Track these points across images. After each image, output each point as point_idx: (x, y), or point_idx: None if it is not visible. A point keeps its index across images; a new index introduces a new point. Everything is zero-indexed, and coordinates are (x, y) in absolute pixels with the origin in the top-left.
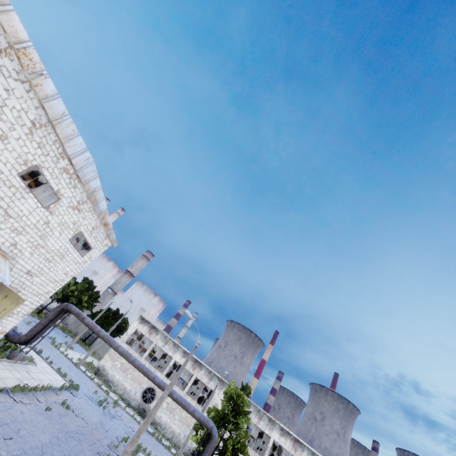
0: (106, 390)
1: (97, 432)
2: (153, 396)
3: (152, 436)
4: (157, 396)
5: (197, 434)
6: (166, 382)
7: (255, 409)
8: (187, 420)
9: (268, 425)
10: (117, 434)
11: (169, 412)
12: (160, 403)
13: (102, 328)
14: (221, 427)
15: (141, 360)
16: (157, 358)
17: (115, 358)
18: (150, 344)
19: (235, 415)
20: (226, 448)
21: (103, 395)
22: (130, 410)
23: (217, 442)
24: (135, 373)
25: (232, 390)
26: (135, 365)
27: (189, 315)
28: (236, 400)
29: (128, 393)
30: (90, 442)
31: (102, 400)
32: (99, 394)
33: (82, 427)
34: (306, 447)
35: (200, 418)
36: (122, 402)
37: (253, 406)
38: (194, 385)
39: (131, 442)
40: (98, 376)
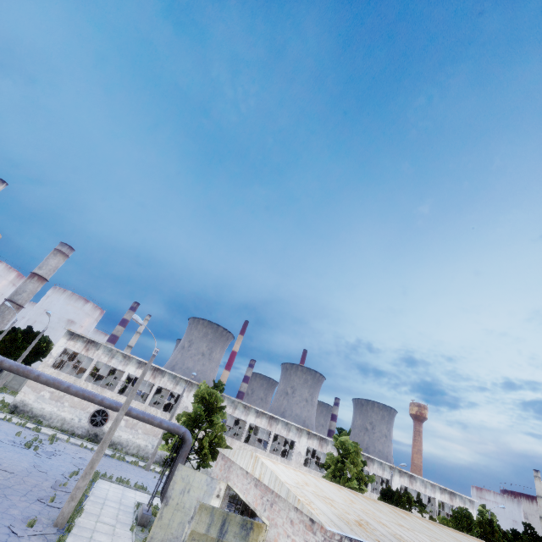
0: (34, 427)
1: (31, 479)
2: (105, 418)
3: (112, 458)
4: (110, 417)
5: (167, 443)
6: (120, 399)
7: (229, 401)
8: (153, 431)
9: (243, 411)
10: (62, 471)
11: (130, 428)
12: (116, 426)
13: (8, 355)
14: (194, 429)
15: (80, 383)
16: (103, 376)
17: (40, 388)
18: (90, 361)
19: (209, 414)
20: (203, 446)
21: (31, 435)
22: (76, 439)
23: (192, 443)
24: (75, 399)
25: (204, 391)
26: (70, 392)
27: (139, 321)
28: (209, 399)
29: (69, 423)
30: (22, 493)
31: (30, 441)
32: (24, 435)
33: (5, 480)
34: (281, 421)
35: (169, 427)
36: (63, 434)
37: (227, 399)
38: (157, 394)
39: (83, 477)
40: (18, 414)
